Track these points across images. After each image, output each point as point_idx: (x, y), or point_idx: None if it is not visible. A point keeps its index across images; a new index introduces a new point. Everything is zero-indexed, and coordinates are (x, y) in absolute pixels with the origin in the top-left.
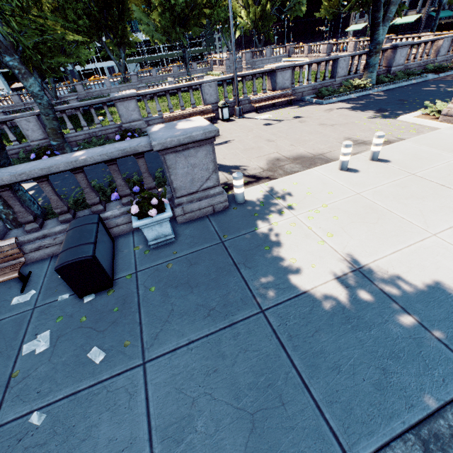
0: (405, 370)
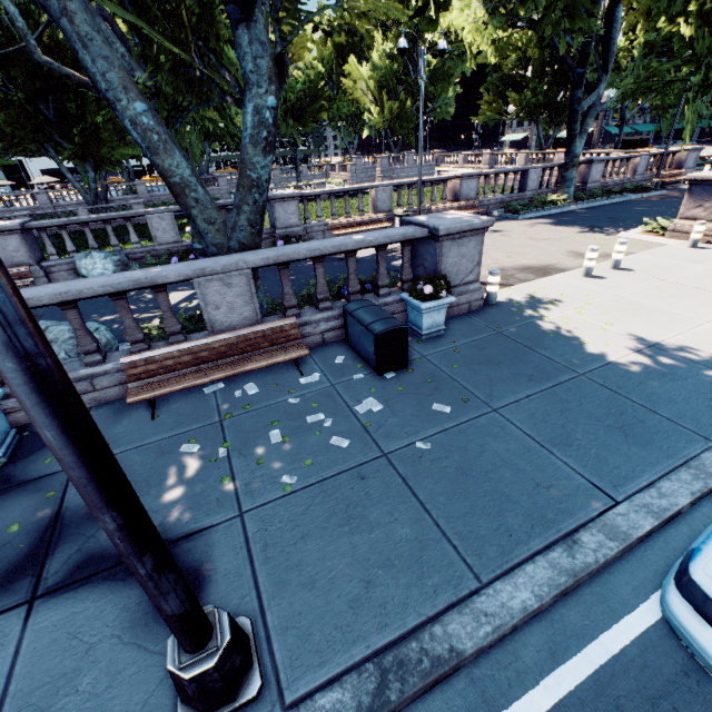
0: None
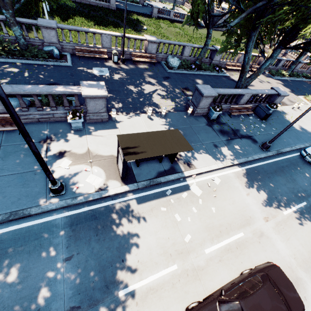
0: (309, 138)
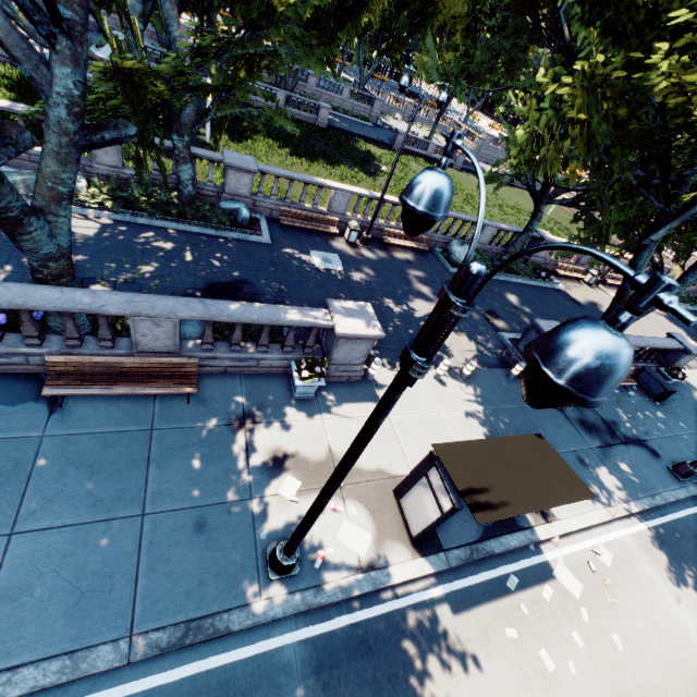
0: None
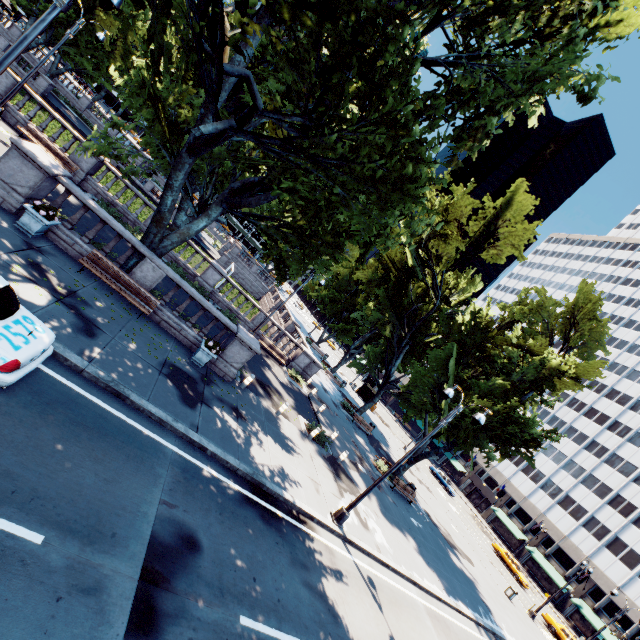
0: None
